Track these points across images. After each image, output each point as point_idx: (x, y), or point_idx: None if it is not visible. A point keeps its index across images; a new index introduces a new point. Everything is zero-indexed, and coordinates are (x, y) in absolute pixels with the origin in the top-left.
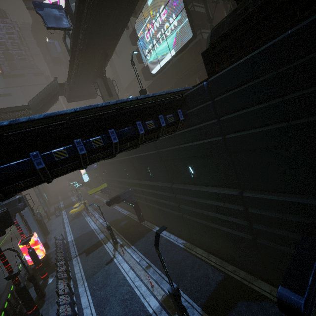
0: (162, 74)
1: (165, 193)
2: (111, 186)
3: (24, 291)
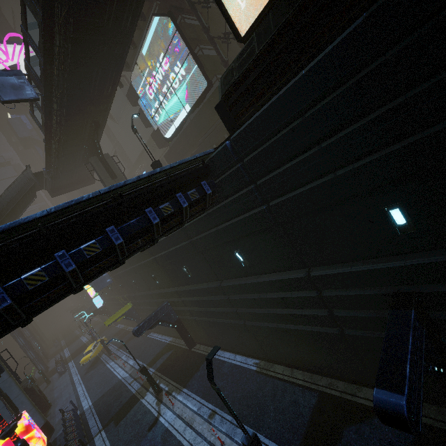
0: (180, 137)
1: (215, 297)
2: (138, 306)
3: None
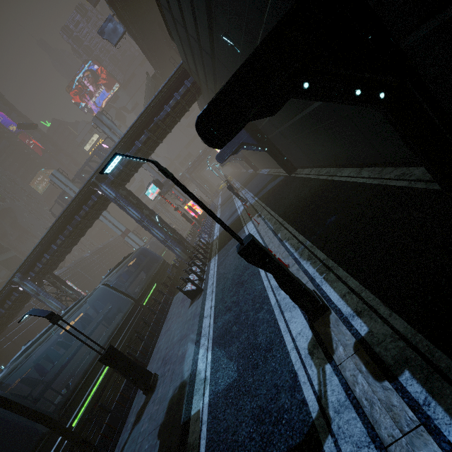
0: None
1: None
2: None
3: (185, 215)
